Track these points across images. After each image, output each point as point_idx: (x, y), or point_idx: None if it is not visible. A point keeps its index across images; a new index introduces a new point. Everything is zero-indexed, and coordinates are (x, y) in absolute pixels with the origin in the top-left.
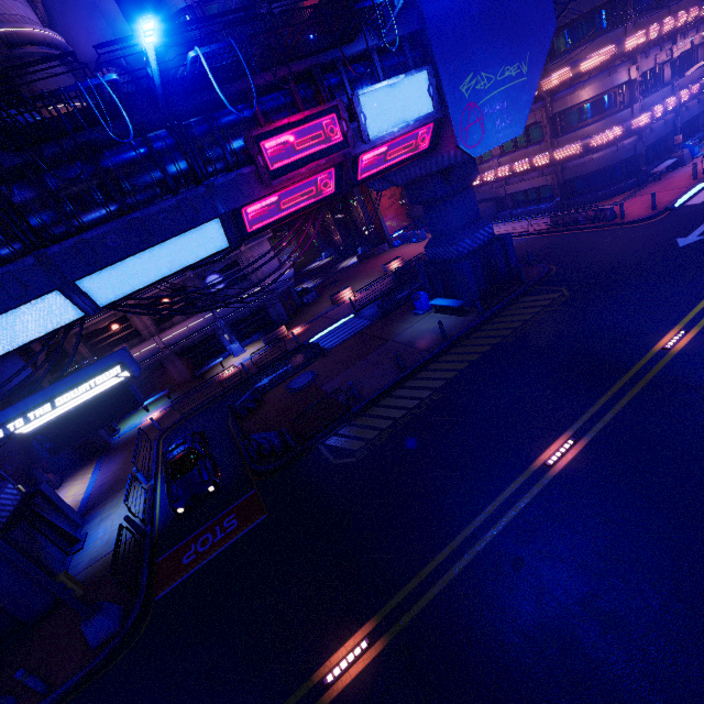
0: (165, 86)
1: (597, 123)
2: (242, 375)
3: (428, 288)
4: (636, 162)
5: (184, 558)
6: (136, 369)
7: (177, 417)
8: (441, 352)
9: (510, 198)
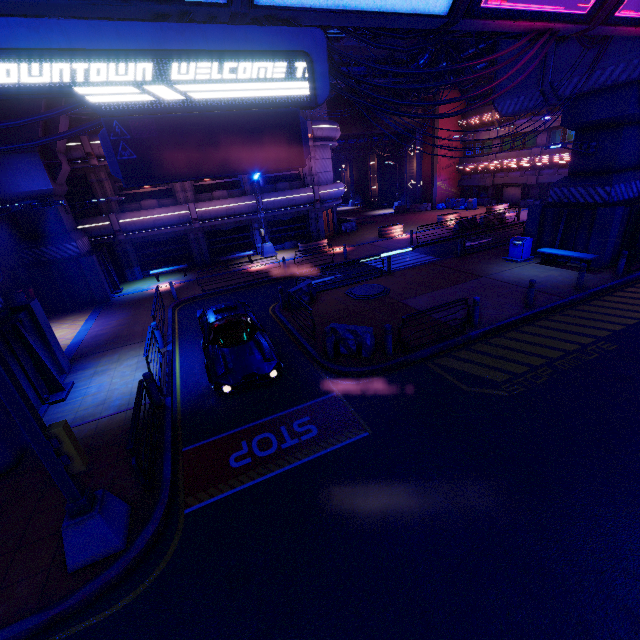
0: None
1: None
2: (278, 272)
3: (531, 236)
4: None
5: (231, 457)
6: (325, 86)
7: (197, 292)
8: (576, 301)
9: None
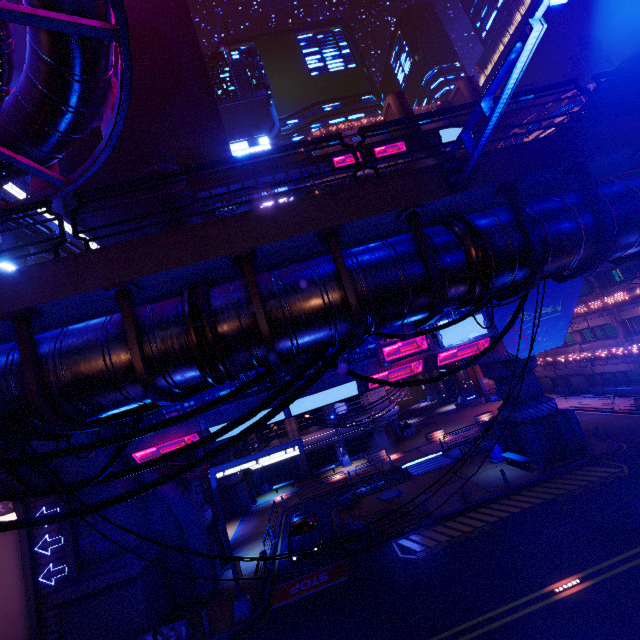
0: None
1: None
2: (347, 481)
3: (502, 442)
4: None
5: (291, 589)
6: (303, 450)
7: (297, 501)
8: (502, 496)
9: (599, 376)
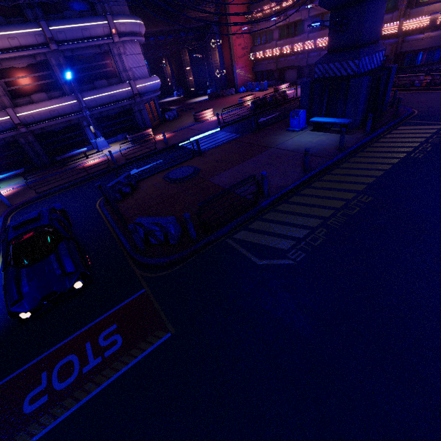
0: None
1: None
2: (109, 164)
3: (305, 108)
4: None
5: (25, 400)
6: None
7: (32, 195)
8: (340, 160)
9: None
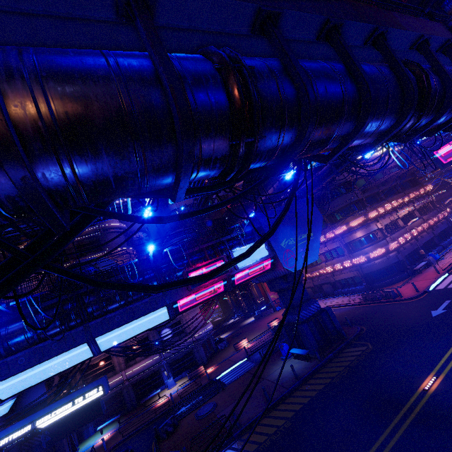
0: (155, 256)
1: (370, 247)
2: (170, 404)
3: (288, 341)
4: (402, 264)
5: None
6: (108, 389)
7: (120, 439)
8: (294, 388)
9: (338, 282)
